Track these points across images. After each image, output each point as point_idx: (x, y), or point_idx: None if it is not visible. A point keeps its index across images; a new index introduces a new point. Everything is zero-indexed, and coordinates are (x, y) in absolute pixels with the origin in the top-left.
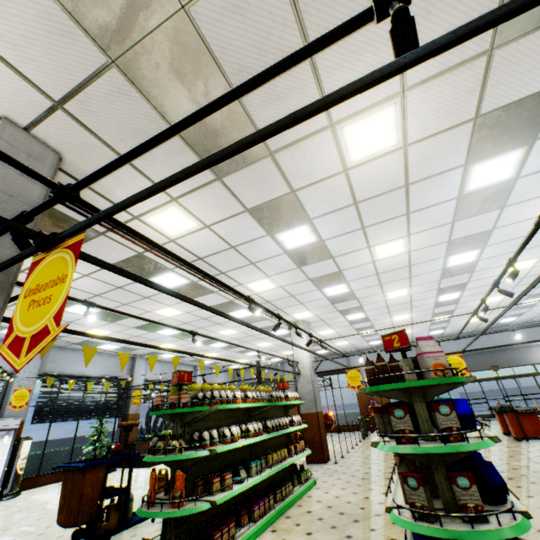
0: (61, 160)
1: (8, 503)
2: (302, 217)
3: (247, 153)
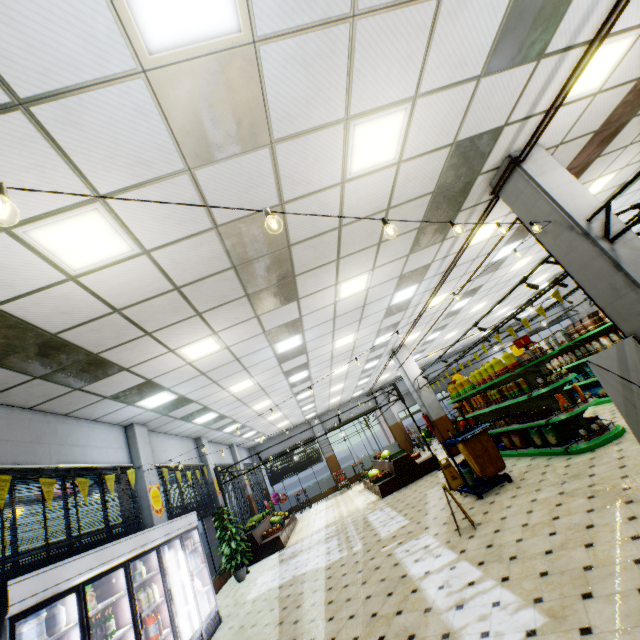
0: None
1: (242, 609)
2: (526, 234)
3: None
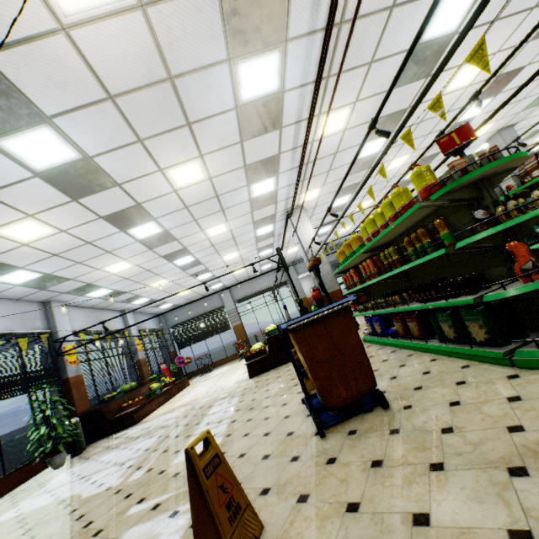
0: None
1: None
2: None
3: None
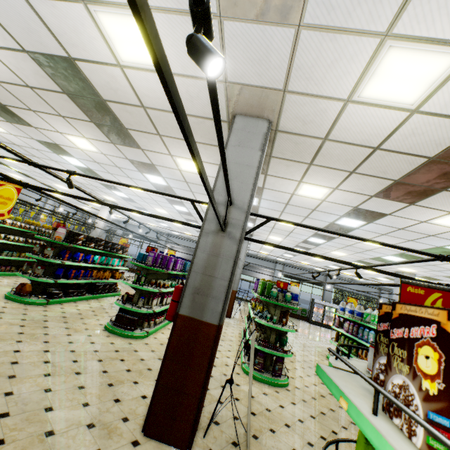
0: None
1: None
2: (70, 155)
3: (21, 121)
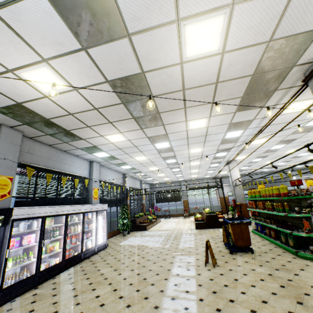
0: None
1: (115, 247)
2: None
3: None
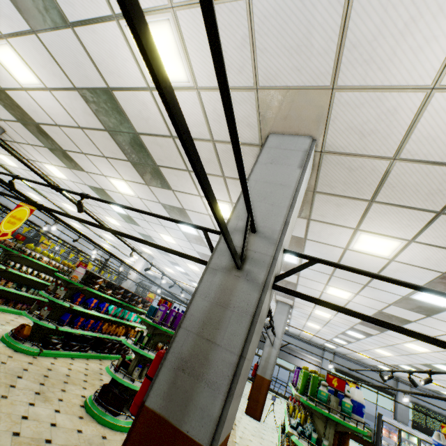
0: (5, 132)
1: None
2: (114, 200)
3: (76, 166)
